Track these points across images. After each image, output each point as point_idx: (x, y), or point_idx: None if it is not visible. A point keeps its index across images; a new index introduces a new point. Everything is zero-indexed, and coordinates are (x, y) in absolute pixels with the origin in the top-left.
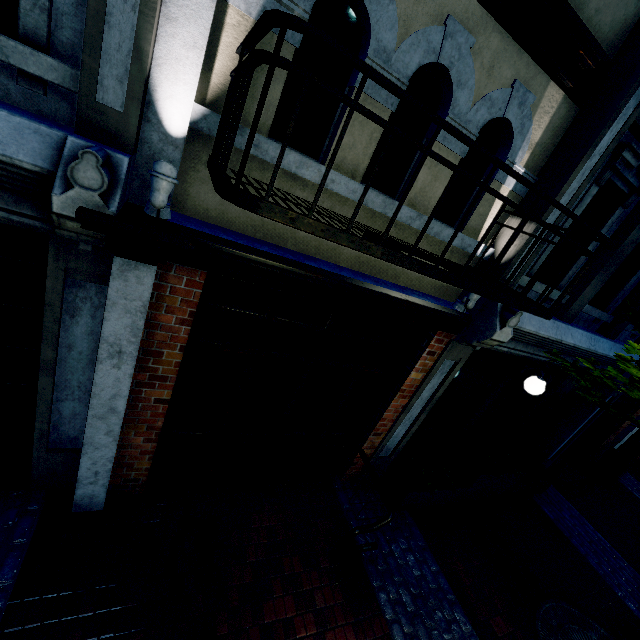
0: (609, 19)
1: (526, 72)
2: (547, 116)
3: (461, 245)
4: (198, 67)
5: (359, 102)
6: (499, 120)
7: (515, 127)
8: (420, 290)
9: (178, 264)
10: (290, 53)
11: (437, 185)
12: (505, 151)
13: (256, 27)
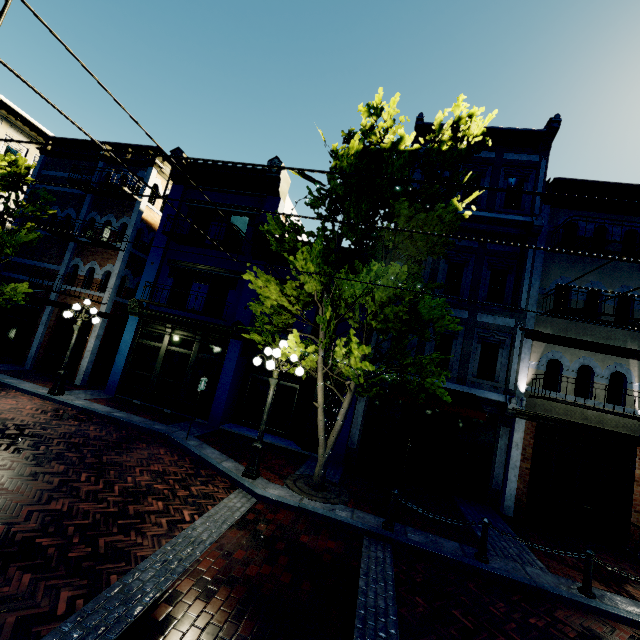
0: (638, 342)
1: (616, 359)
2: (635, 367)
3: (627, 411)
4: (526, 379)
5: (564, 377)
6: (617, 371)
7: (623, 372)
8: (619, 431)
9: (528, 421)
10: (543, 372)
11: (603, 393)
12: (625, 379)
13: (544, 374)
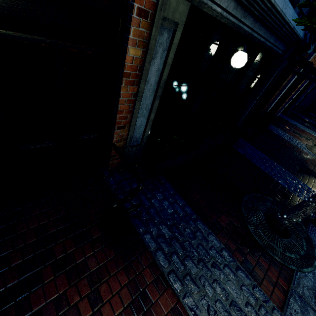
0: None
1: None
2: None
3: None
4: None
5: None
6: None
7: None
8: None
9: None
10: None
11: None
12: None
13: None
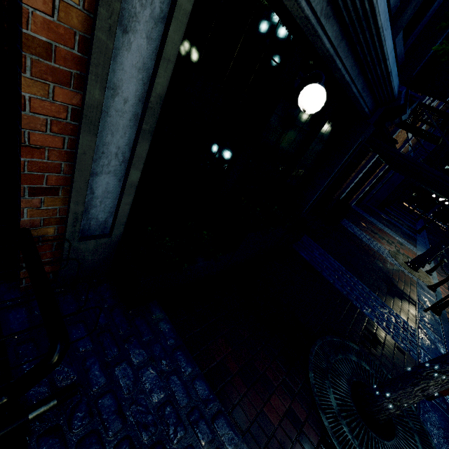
0: None
1: None
2: None
3: None
4: None
5: None
6: None
7: None
8: None
9: None
10: None
11: None
12: None
13: None
